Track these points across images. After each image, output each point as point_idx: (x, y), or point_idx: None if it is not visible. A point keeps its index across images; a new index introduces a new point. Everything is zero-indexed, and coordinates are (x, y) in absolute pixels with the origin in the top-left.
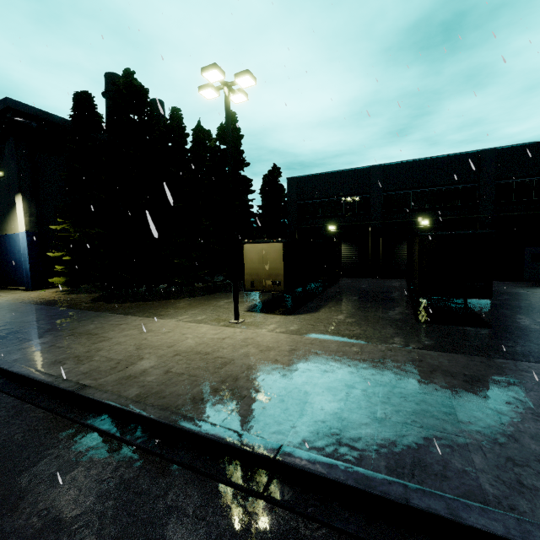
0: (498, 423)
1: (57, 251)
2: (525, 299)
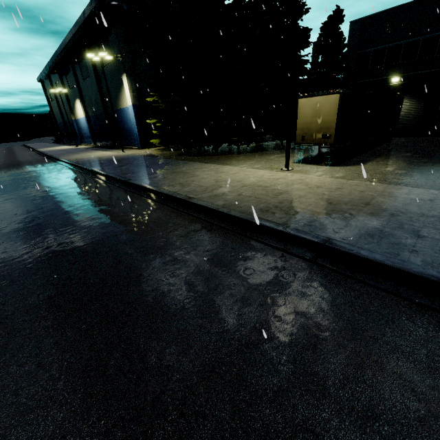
0: None
1: (153, 119)
2: None
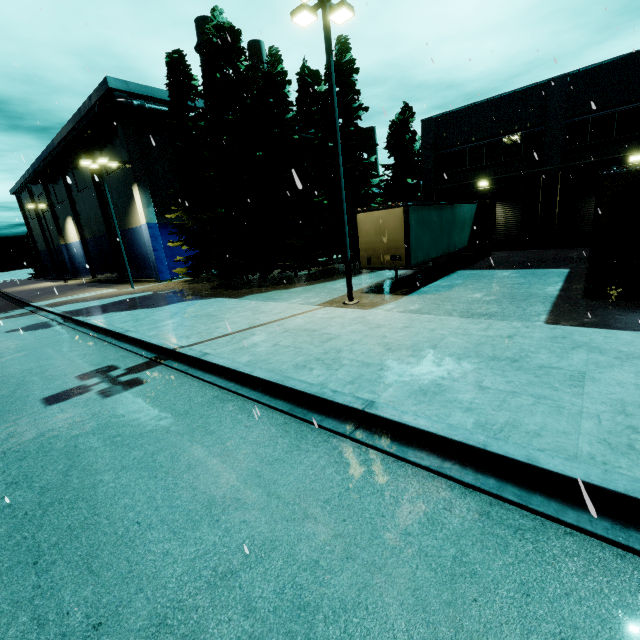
0: (637, 398)
1: (176, 241)
2: None
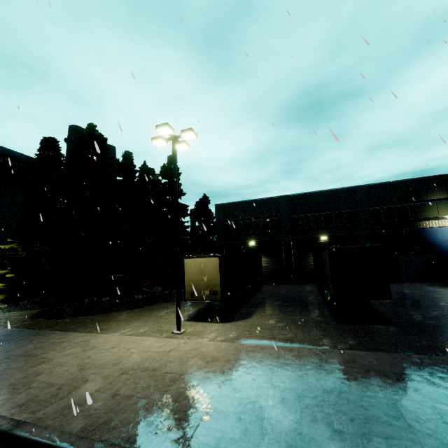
0: (443, 424)
1: (2, 269)
2: (410, 297)
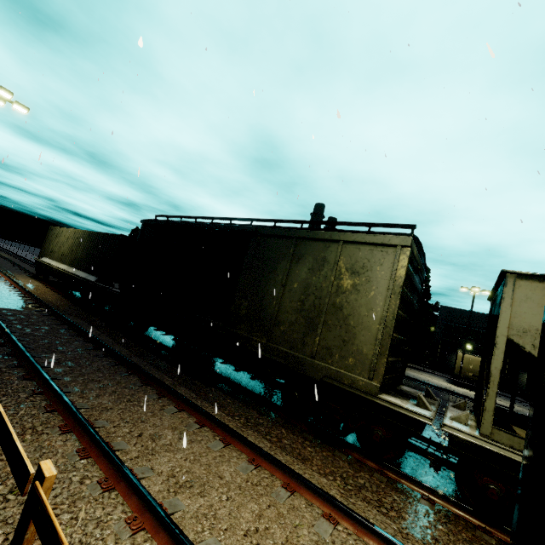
0: None
1: None
2: None
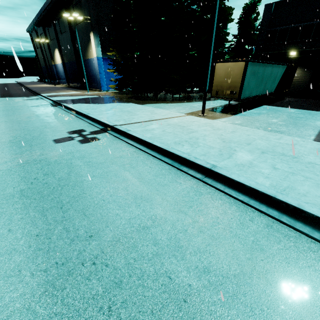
0: None
1: (111, 69)
2: None
